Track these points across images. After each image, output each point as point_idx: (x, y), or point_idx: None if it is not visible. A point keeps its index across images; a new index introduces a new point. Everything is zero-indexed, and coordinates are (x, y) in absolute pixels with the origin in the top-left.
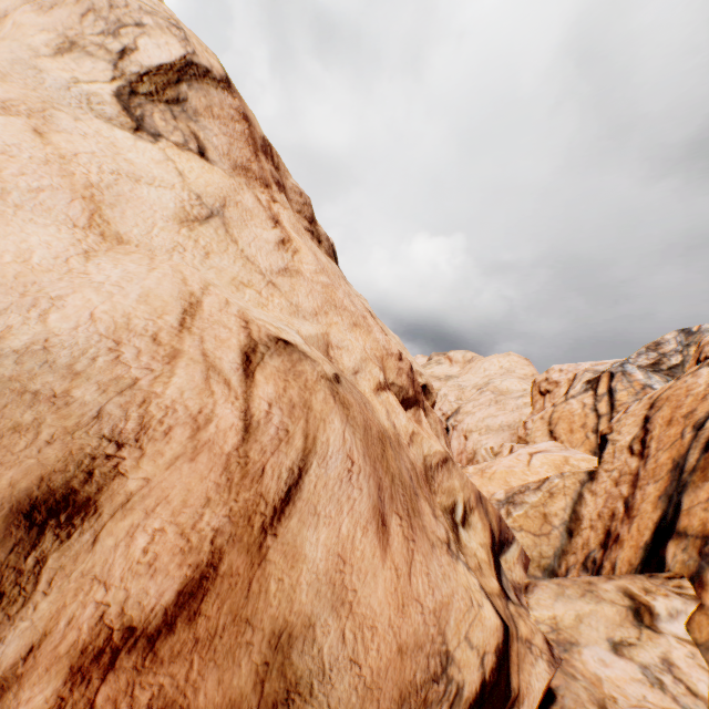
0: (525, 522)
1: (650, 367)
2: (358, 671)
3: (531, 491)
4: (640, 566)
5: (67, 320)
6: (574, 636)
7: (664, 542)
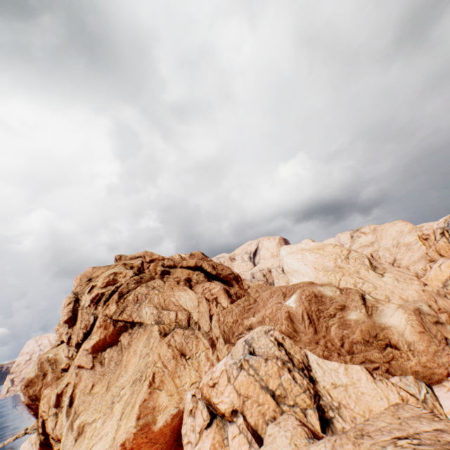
0: None
1: None
2: (449, 309)
3: (448, 280)
4: None
5: (416, 297)
6: None
7: None
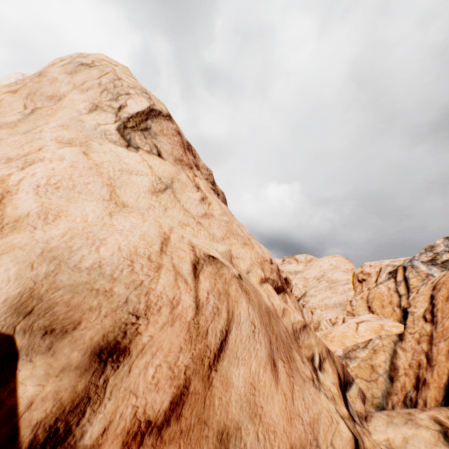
0: (359, 371)
1: (429, 262)
2: None
3: (360, 349)
4: (444, 401)
5: (108, 251)
6: None
7: None
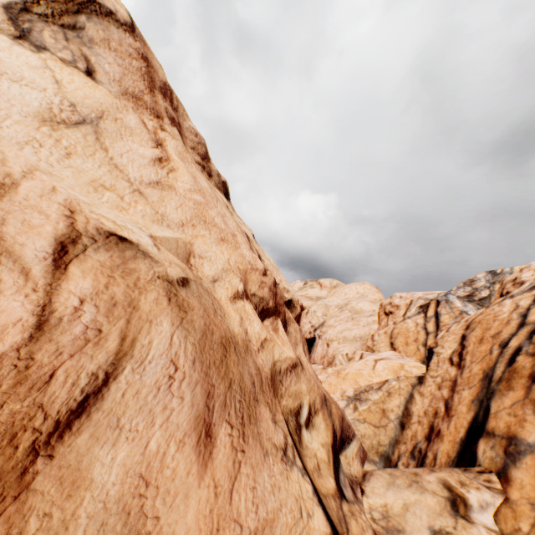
0: (368, 415)
1: (466, 297)
2: None
3: (374, 390)
4: (457, 459)
5: None
6: (401, 524)
7: (476, 439)
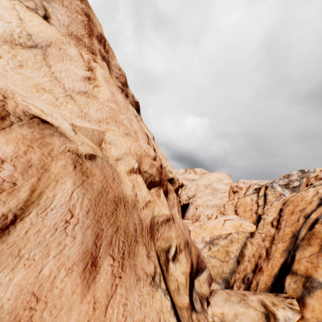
0: (217, 254)
1: (284, 185)
2: None
3: (222, 238)
4: (271, 287)
5: None
6: None
7: (284, 275)
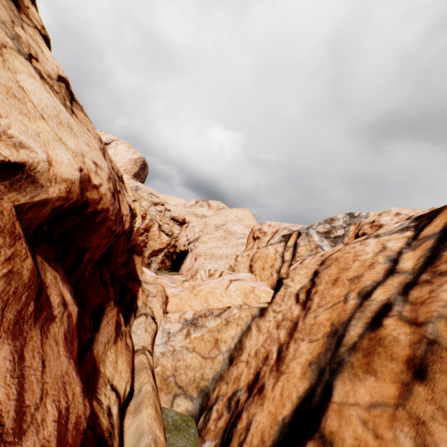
0: (199, 344)
1: (324, 234)
2: None
3: (213, 317)
4: None
5: None
6: None
7: (303, 438)
